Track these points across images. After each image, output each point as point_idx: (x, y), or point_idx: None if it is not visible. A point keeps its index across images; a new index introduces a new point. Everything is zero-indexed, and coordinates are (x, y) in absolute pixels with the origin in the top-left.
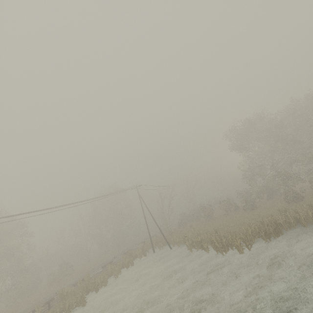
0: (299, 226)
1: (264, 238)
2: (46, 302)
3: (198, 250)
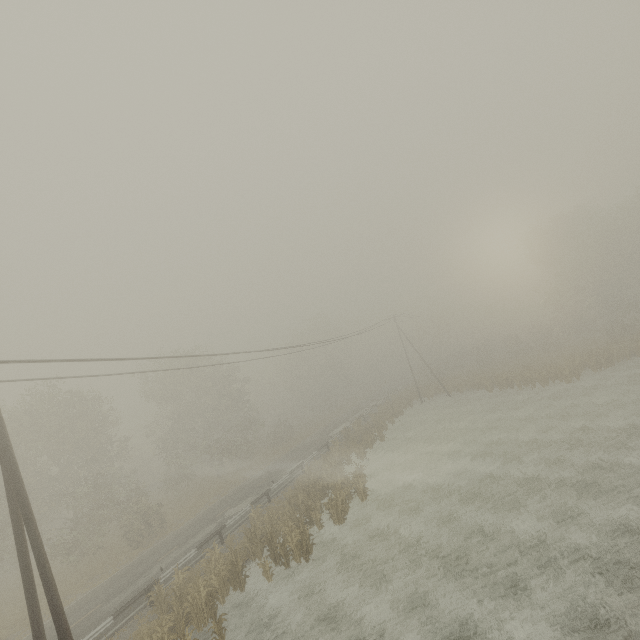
0: (633, 357)
1: (594, 369)
2: (324, 445)
3: (501, 390)
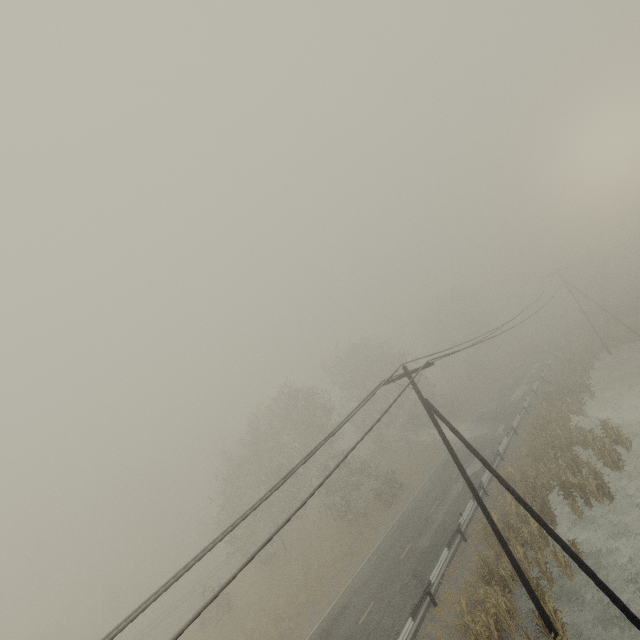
0: None
1: None
2: (521, 408)
3: None
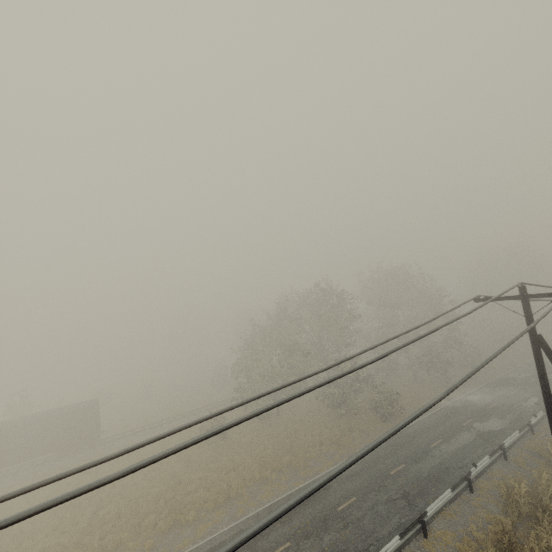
0: None
1: None
2: None
3: None
